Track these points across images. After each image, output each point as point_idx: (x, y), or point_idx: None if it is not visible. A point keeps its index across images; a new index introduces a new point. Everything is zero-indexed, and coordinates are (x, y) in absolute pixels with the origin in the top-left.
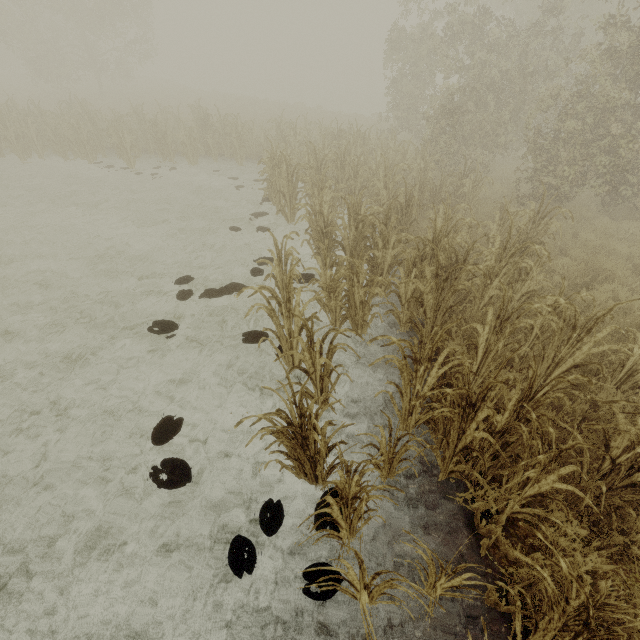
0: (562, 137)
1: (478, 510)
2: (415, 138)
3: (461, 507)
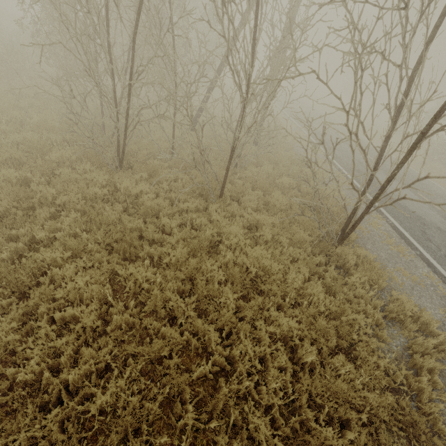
0: None
1: None
2: None
3: None
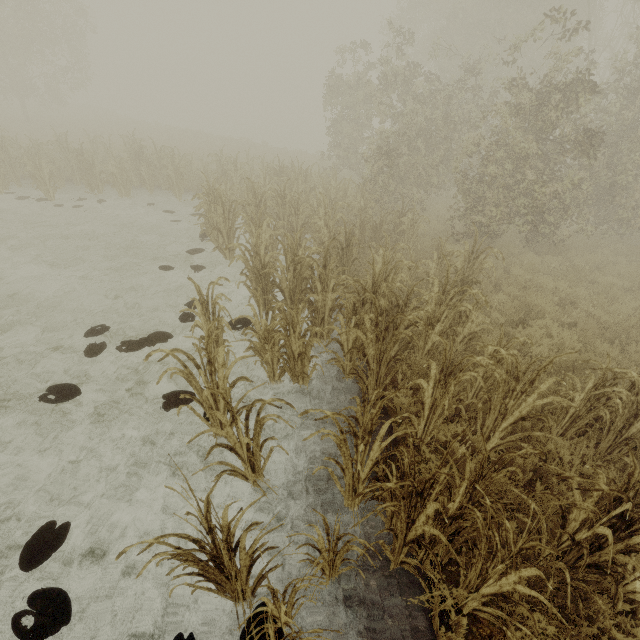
0: (487, 180)
1: (436, 611)
2: (357, 175)
3: (417, 604)
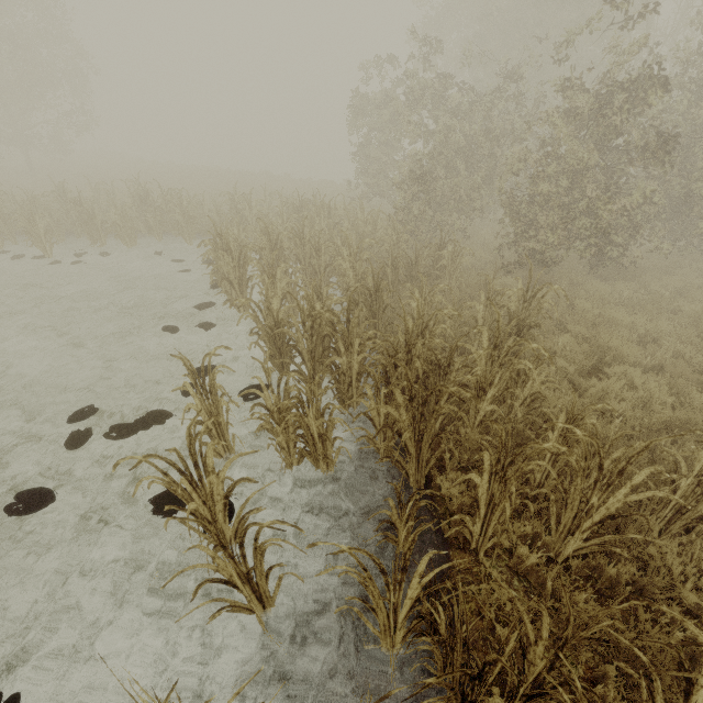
0: (539, 200)
1: None
2: (389, 204)
3: None
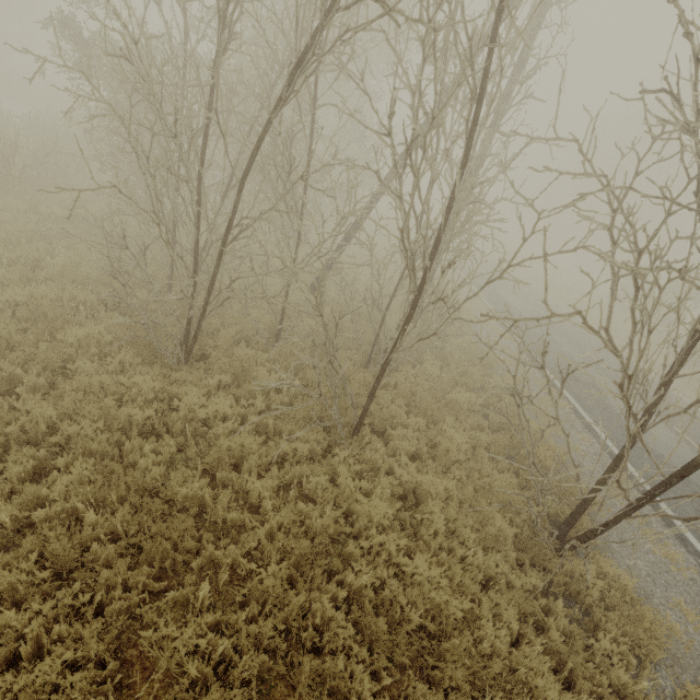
0: None
1: None
2: None
3: None
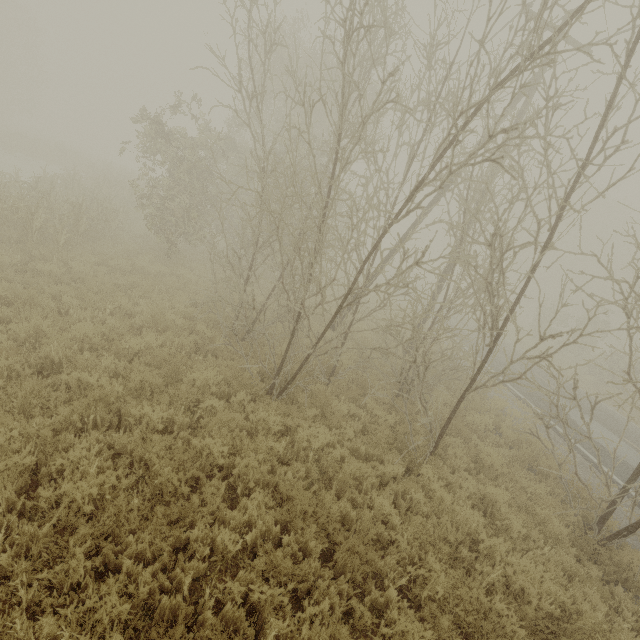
0: None
1: None
2: None
3: None
